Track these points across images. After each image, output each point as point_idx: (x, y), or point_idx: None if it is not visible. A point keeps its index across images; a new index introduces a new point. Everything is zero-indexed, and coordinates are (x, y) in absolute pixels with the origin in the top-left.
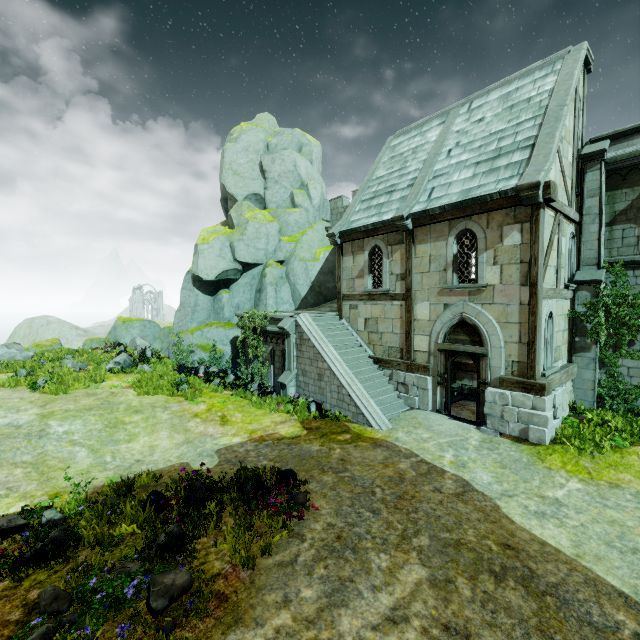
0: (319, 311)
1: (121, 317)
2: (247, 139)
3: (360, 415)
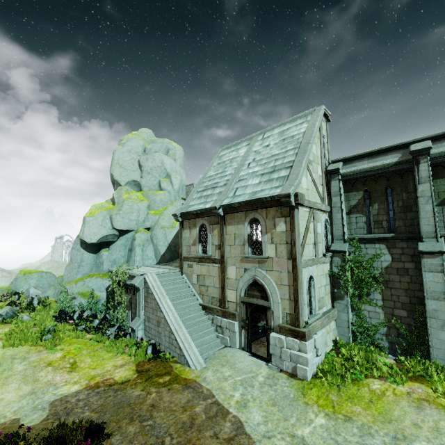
0: (169, 267)
1: (23, 270)
2: (131, 144)
3: (182, 356)
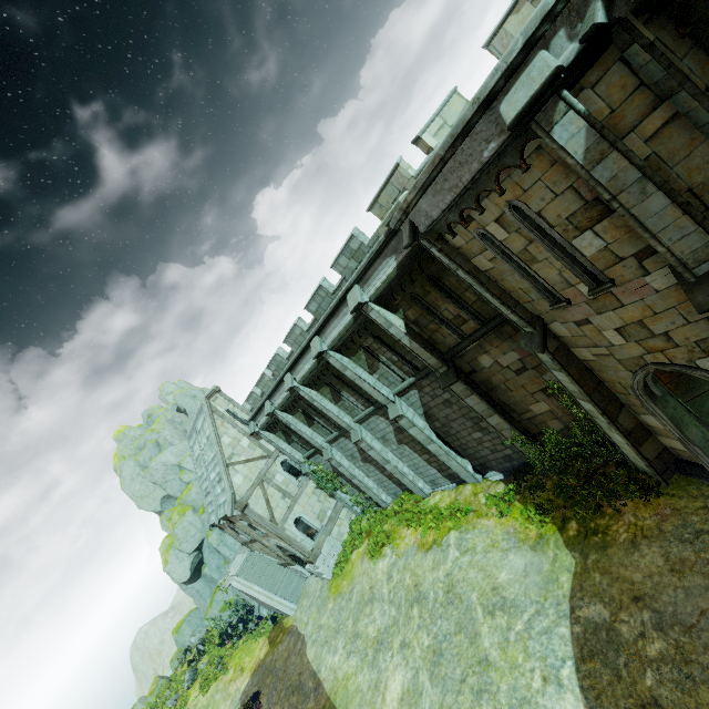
0: (246, 550)
1: (173, 631)
2: (127, 473)
3: (284, 613)
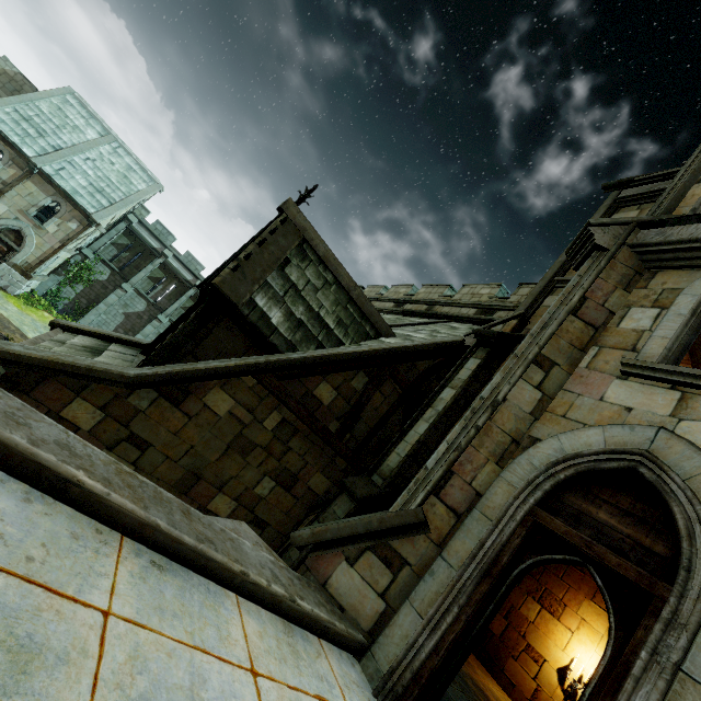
0: None
1: None
2: None
3: None
